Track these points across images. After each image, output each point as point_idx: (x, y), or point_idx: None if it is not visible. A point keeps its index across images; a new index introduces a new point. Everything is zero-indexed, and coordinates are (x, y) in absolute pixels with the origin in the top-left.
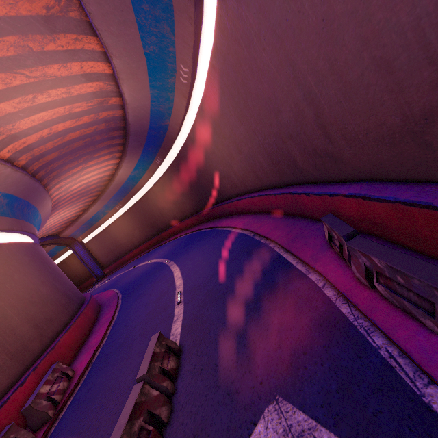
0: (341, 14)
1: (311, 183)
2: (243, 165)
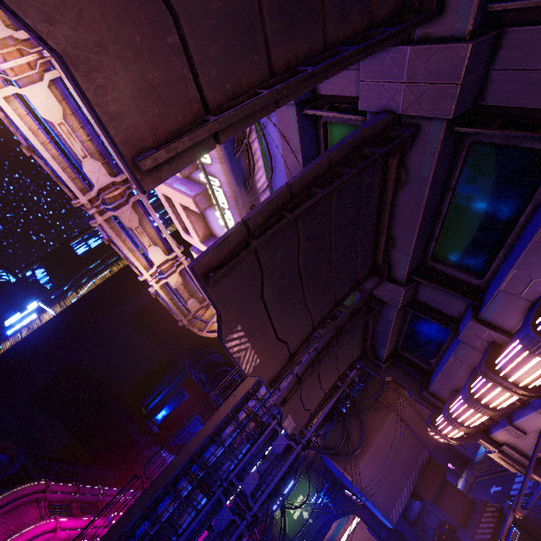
0: None
1: None
2: None
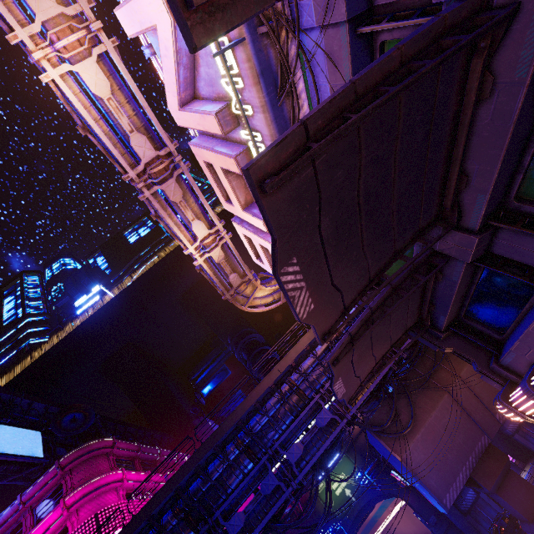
0: None
1: None
2: None
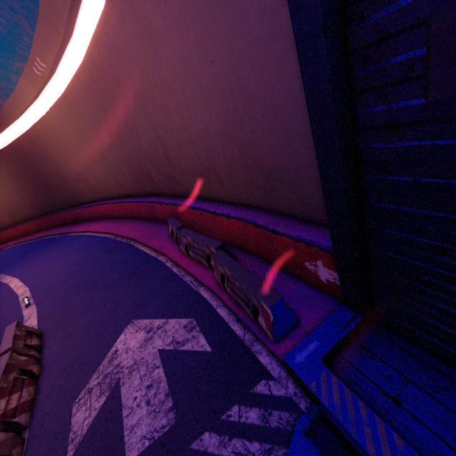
0: (173, 109)
1: (164, 196)
2: (105, 172)
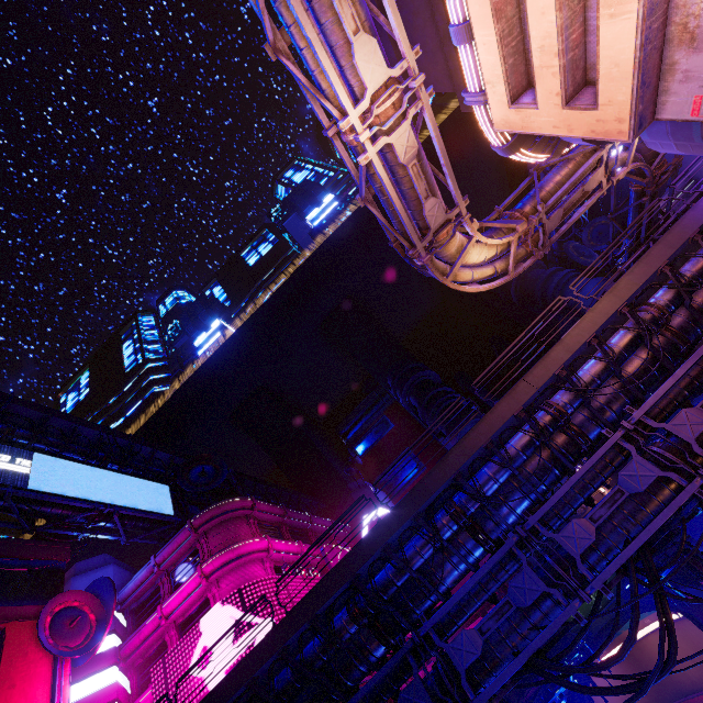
0: None
1: None
2: (697, 669)
